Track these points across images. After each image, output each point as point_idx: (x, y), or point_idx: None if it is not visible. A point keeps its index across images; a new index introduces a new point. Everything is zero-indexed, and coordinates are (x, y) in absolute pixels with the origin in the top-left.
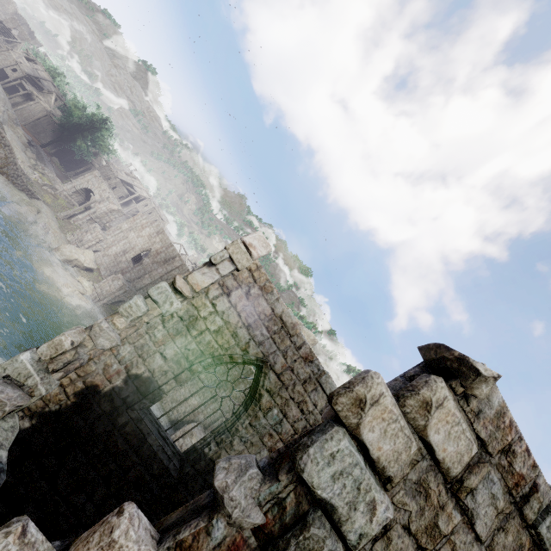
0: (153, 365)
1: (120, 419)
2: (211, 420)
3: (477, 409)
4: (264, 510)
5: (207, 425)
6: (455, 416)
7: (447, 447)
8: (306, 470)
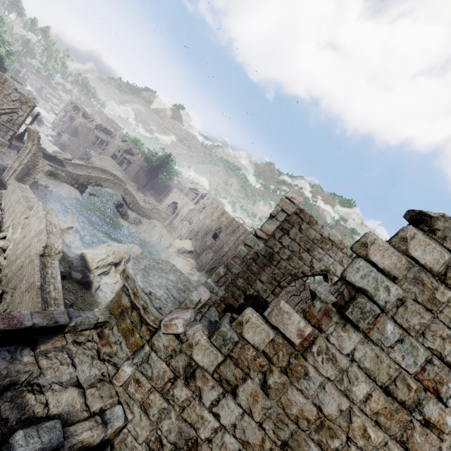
0: (257, 287)
1: None
2: None
3: (442, 236)
4: (334, 296)
5: None
6: (425, 241)
7: (425, 257)
8: (347, 276)
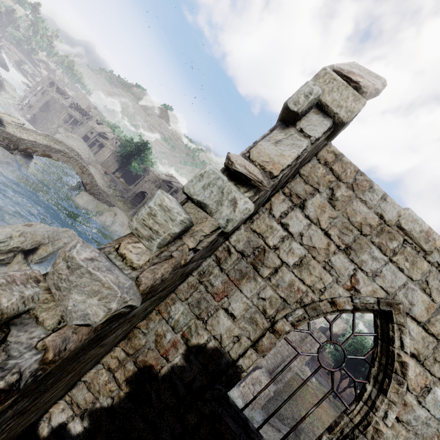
0: (218, 329)
1: (189, 416)
2: (273, 365)
3: None
4: None
5: (271, 370)
6: None
7: None
8: None
